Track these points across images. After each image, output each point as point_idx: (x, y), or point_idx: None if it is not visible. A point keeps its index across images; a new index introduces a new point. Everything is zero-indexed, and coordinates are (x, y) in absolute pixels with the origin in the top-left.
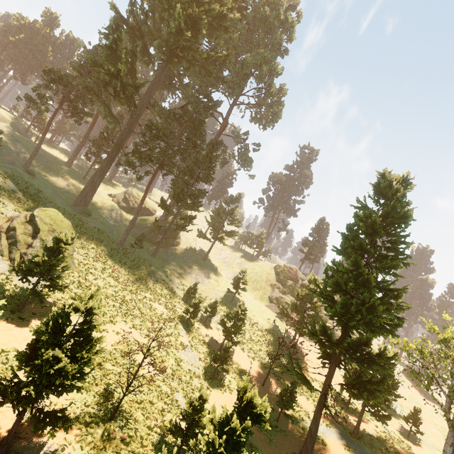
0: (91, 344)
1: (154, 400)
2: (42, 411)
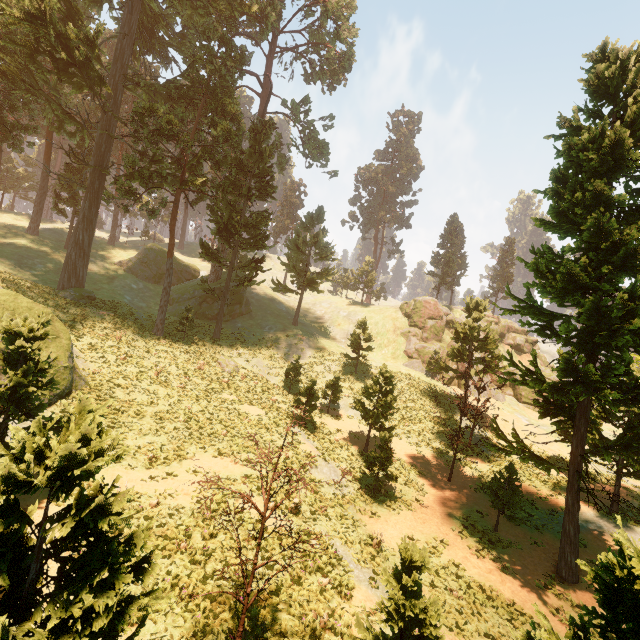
0: (114, 560)
1: (300, 574)
2: None
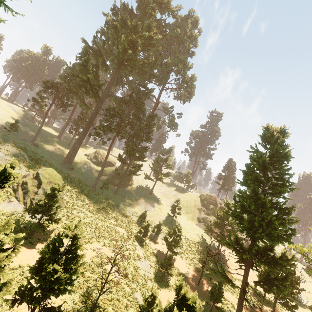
0: (77, 259)
1: (120, 298)
2: (46, 308)
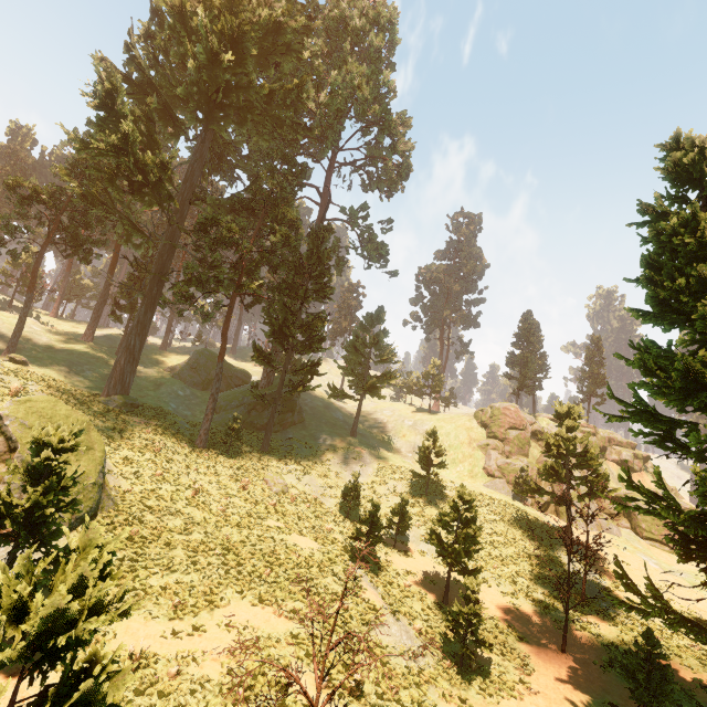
0: None
1: None
2: None
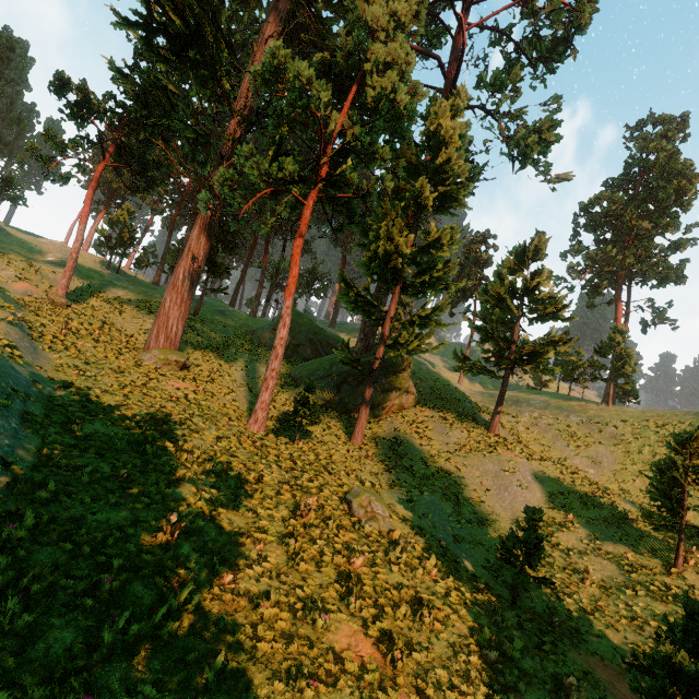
0: None
1: None
2: None
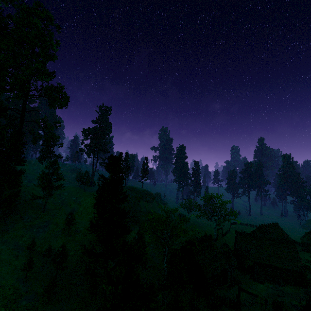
0: None
1: None
2: None
